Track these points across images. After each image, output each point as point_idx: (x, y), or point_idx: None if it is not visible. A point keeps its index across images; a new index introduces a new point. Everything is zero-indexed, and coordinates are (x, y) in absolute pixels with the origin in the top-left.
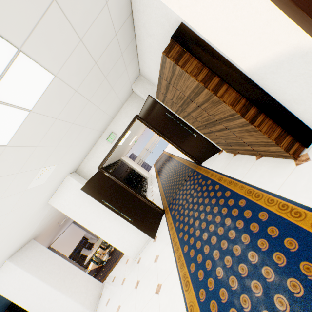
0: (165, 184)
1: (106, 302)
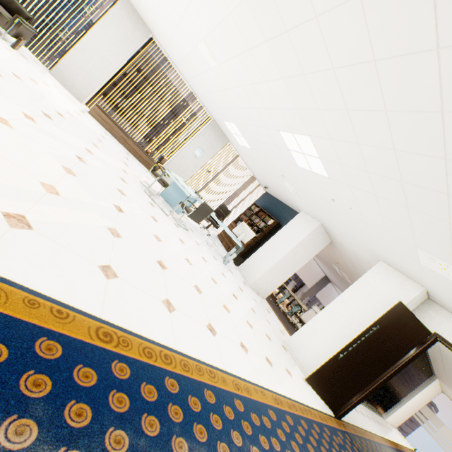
0: (380, 450)
1: (255, 298)
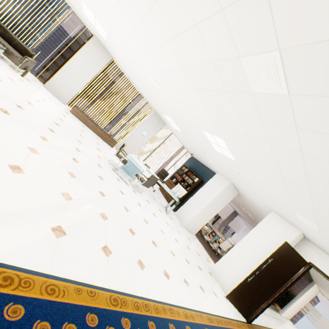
0: None
1: (188, 236)
